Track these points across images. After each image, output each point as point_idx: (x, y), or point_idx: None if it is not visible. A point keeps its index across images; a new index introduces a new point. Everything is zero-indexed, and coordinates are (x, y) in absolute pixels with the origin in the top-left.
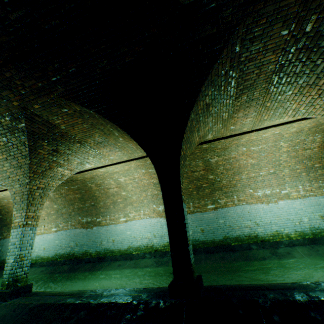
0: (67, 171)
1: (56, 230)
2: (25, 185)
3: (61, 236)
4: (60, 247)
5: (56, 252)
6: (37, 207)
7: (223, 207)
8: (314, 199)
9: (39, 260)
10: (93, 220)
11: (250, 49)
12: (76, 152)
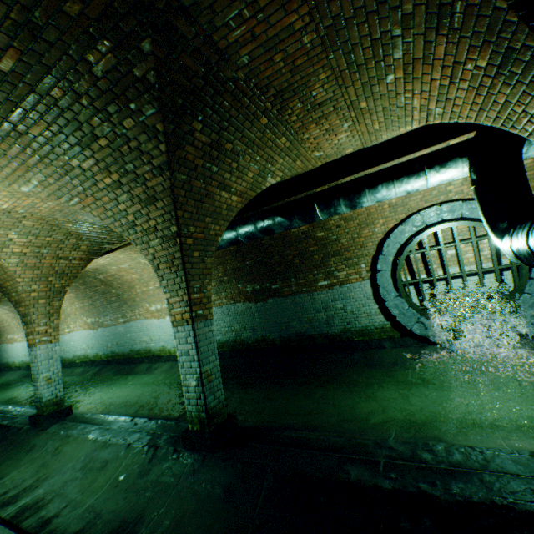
0: None
1: None
2: None
3: None
4: None
5: None
6: None
7: (130, 322)
8: None
9: (24, 365)
10: None
11: None
12: None
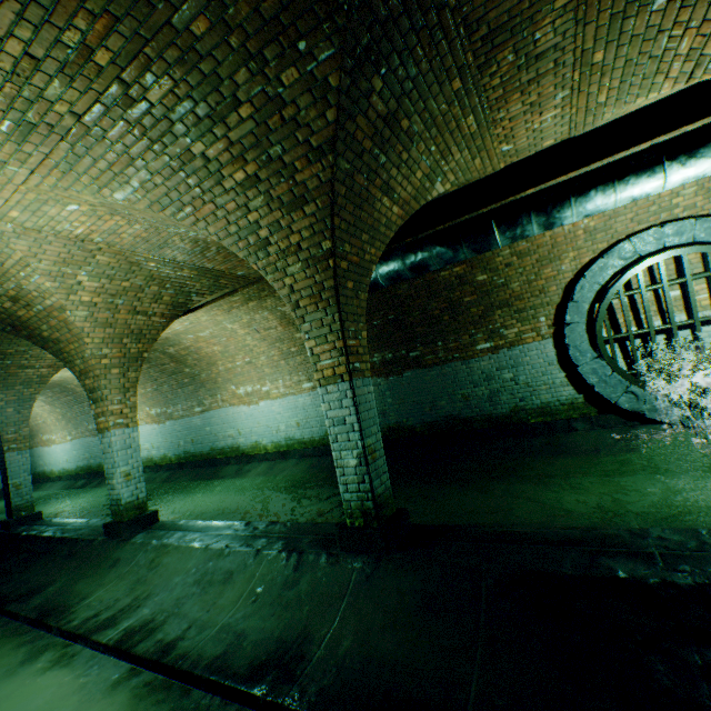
0: None
1: (72, 439)
2: None
3: (77, 446)
4: (79, 459)
5: (78, 465)
6: None
7: (209, 411)
8: (294, 399)
9: (66, 474)
10: None
11: None
12: None
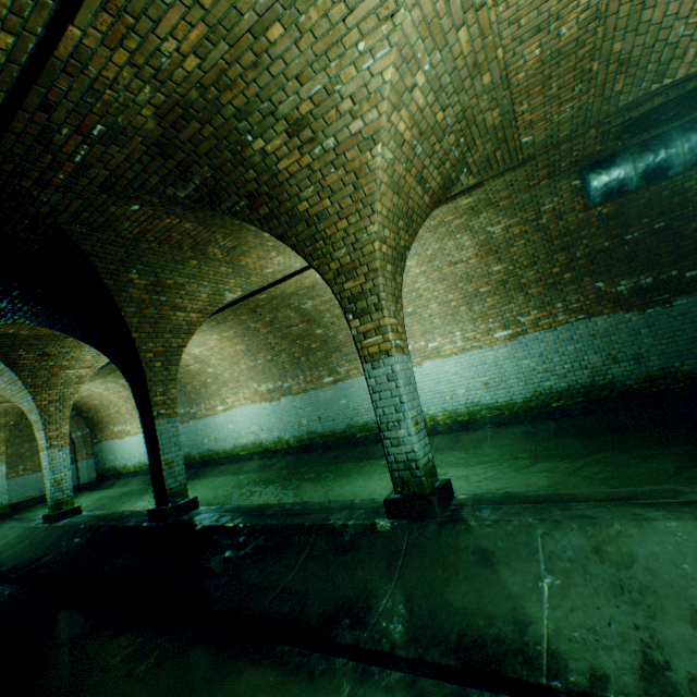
0: (85, 371)
1: None
2: (32, 402)
3: None
4: None
5: None
6: (61, 424)
7: (344, 380)
8: (478, 354)
9: (143, 468)
10: (187, 412)
11: (122, 229)
12: (79, 347)
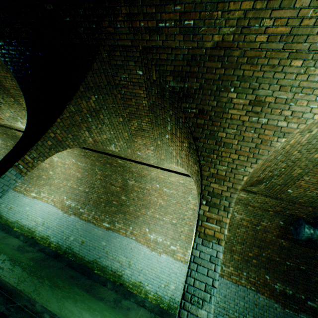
0: None
1: None
2: None
3: None
4: None
5: None
6: None
7: (114, 231)
8: None
9: None
10: None
11: (119, 75)
12: (10, 105)
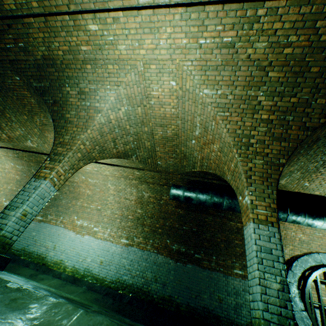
0: None
1: None
2: None
3: None
4: None
5: None
6: None
7: (46, 222)
8: (110, 244)
9: None
10: None
11: (7, 81)
12: None
